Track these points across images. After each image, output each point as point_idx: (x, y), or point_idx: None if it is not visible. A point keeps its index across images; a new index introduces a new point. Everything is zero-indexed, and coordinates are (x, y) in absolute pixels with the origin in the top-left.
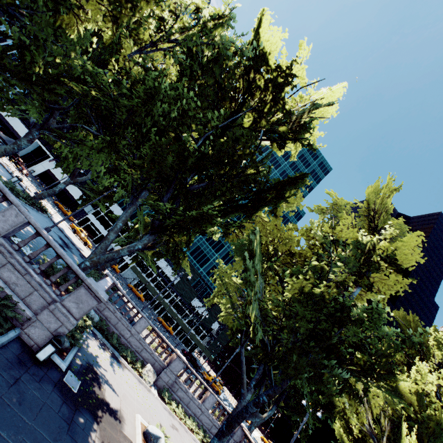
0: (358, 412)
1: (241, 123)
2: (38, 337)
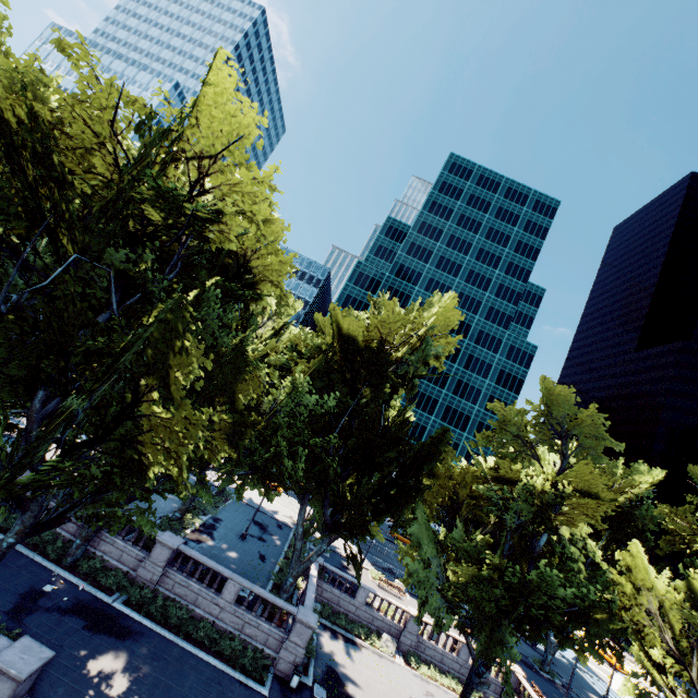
0: (643, 635)
1: (363, 396)
2: (285, 670)
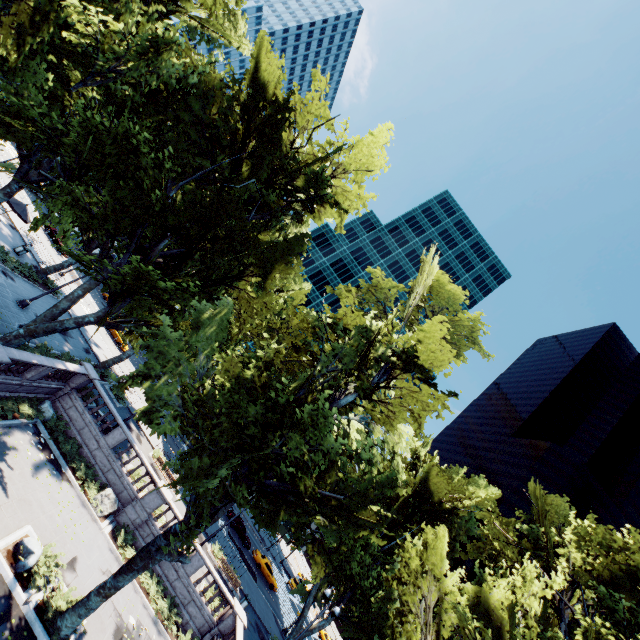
0: (403, 621)
1: (239, 174)
2: None
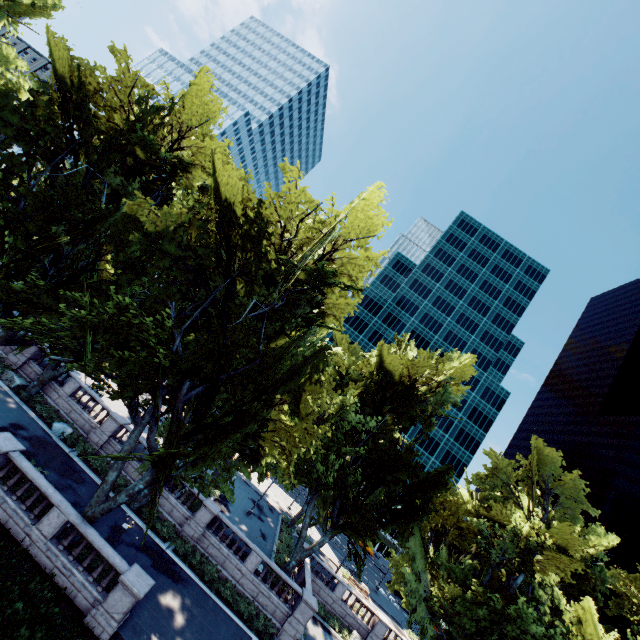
0: None
1: (384, 420)
2: None
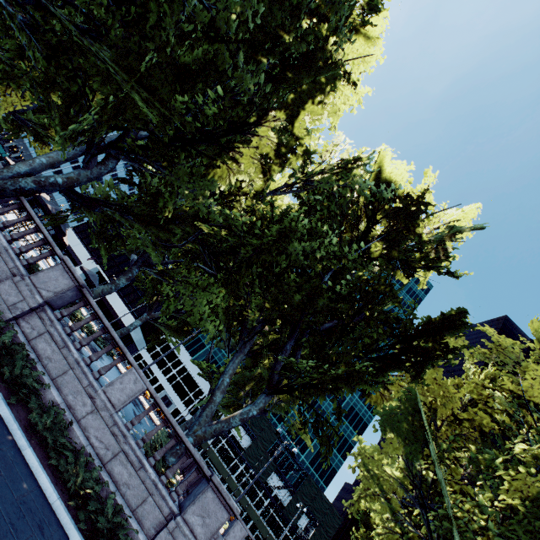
0: None
1: (368, 253)
2: None
